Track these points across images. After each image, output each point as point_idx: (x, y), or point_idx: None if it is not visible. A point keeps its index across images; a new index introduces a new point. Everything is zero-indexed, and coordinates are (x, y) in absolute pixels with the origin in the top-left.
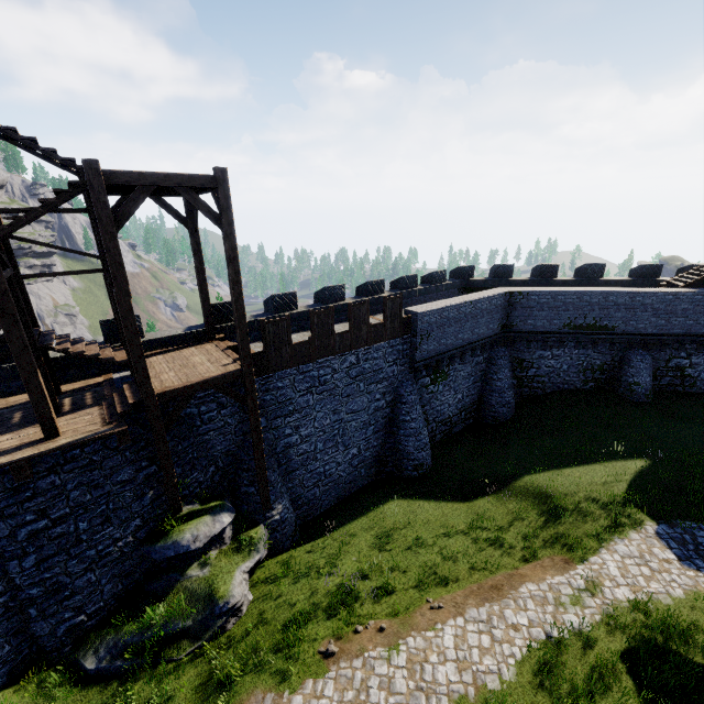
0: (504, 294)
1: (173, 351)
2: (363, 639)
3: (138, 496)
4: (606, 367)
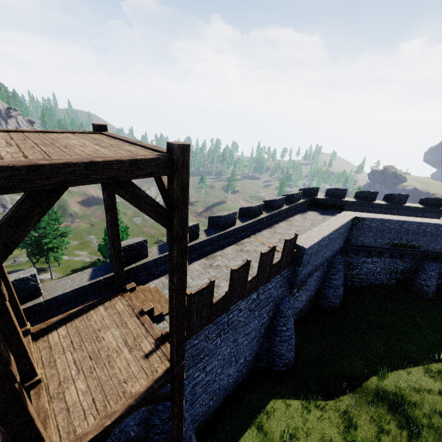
0: (351, 219)
1: (78, 316)
2: None
3: None
4: (405, 271)
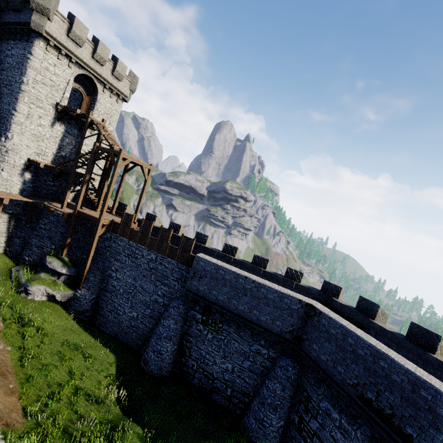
0: (299, 300)
1: (120, 217)
2: None
3: (60, 240)
4: None
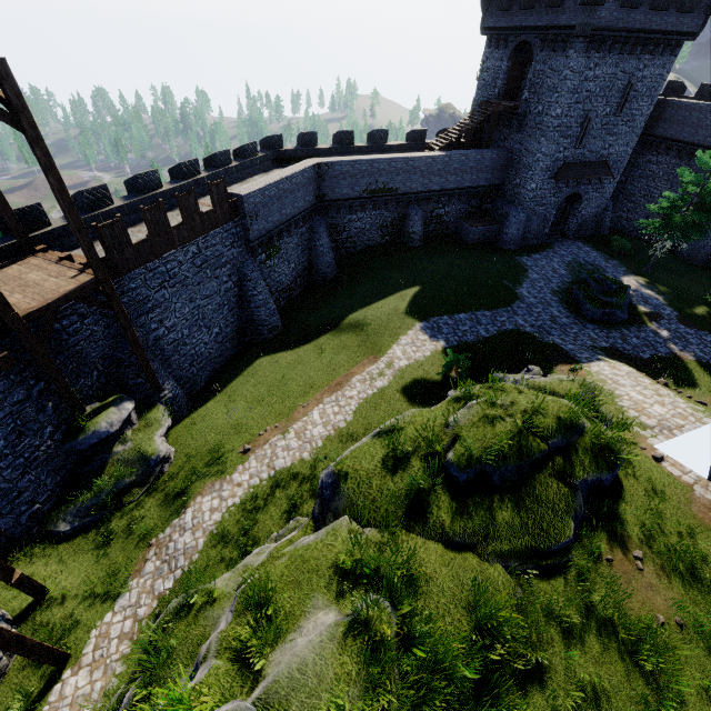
0: (313, 166)
1: None
2: (266, 436)
3: (39, 410)
4: (395, 223)
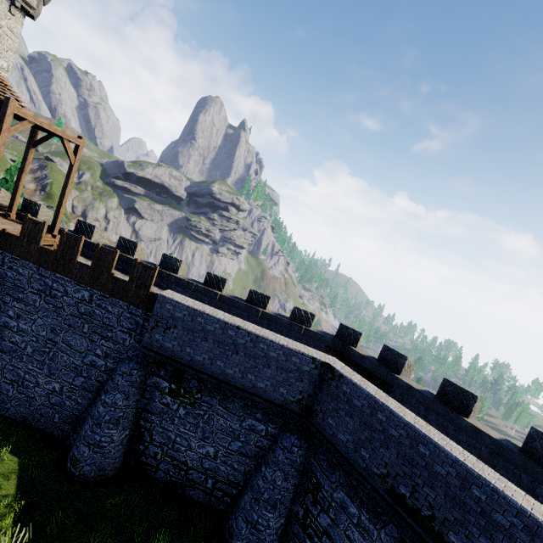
0: (313, 359)
1: None
2: None
3: None
4: None
